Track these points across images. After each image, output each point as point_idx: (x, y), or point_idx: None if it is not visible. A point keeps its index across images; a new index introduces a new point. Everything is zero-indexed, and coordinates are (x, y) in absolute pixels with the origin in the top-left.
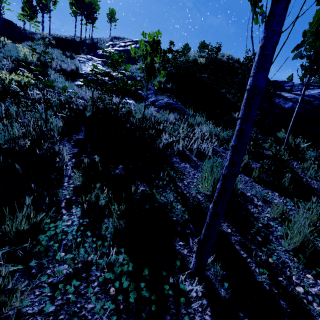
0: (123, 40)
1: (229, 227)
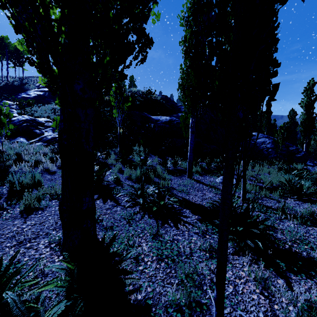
0: None
1: (4, 201)
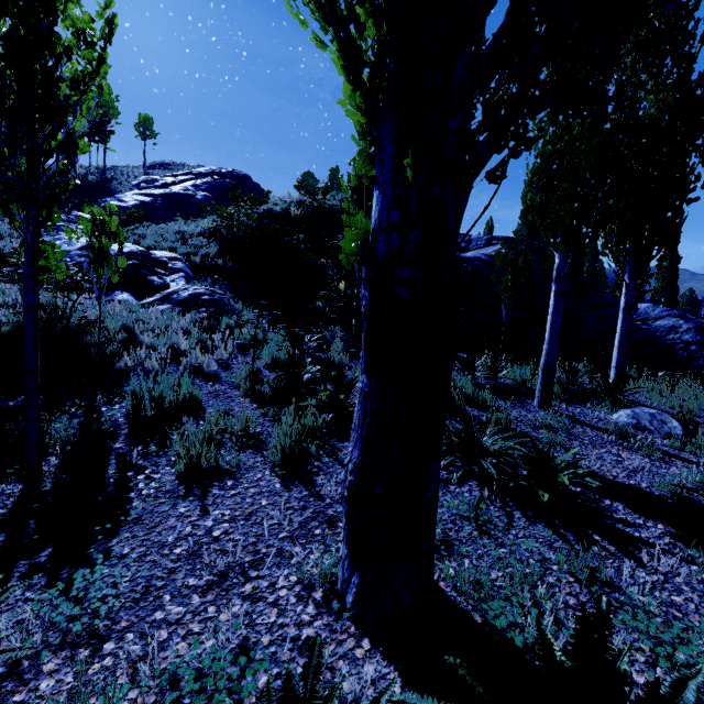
0: (178, 169)
1: (127, 443)
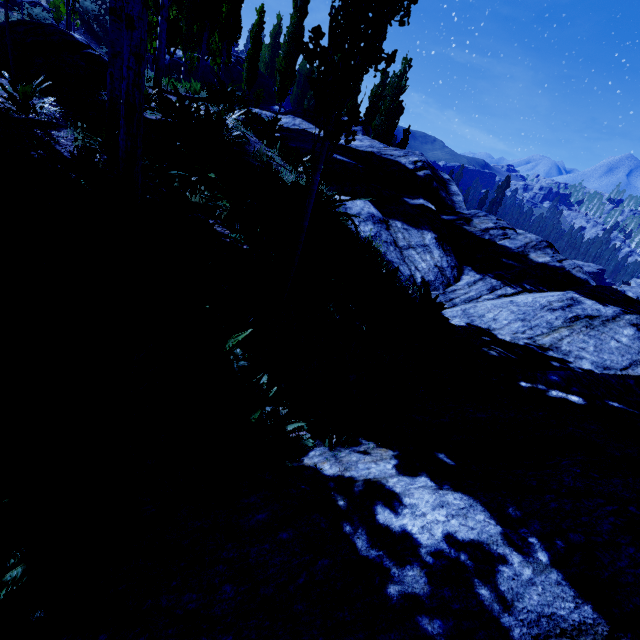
0: None
1: None
